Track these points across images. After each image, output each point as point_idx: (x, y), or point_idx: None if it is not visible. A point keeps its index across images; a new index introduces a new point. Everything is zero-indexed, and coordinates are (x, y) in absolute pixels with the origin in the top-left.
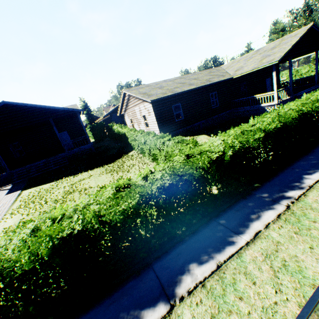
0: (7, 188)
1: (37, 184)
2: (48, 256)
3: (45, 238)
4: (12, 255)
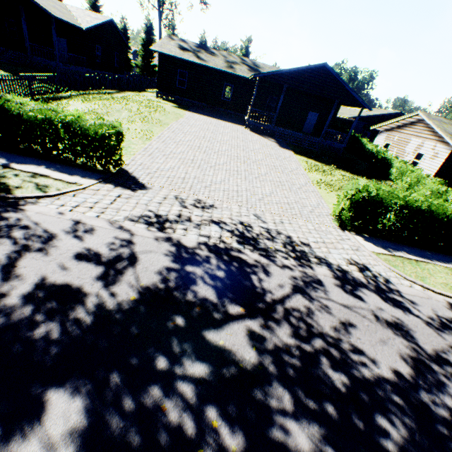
0: (272, 140)
1: (302, 154)
2: (448, 219)
3: (448, 211)
4: (432, 208)
